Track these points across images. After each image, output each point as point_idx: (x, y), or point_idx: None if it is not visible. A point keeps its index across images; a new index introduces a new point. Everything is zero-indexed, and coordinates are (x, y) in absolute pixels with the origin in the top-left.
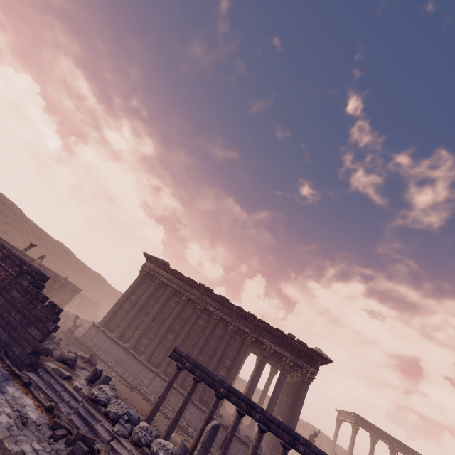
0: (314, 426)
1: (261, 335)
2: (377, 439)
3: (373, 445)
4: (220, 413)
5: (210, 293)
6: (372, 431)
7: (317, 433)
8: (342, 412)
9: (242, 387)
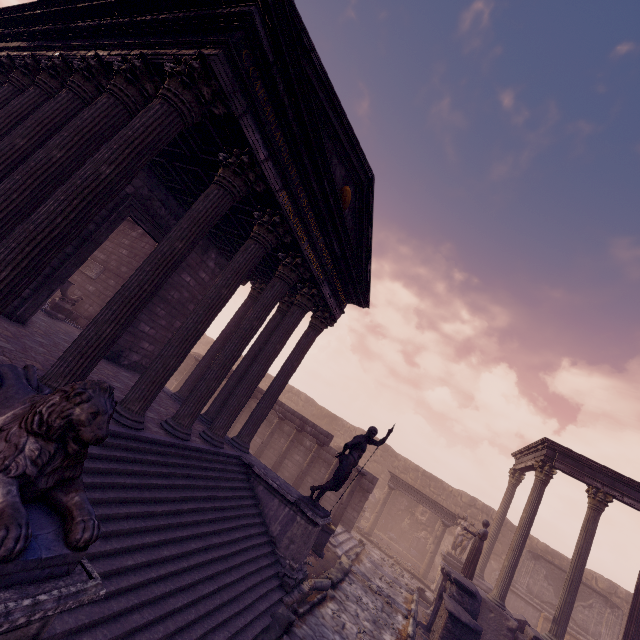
0: (476, 499)
1: (85, 47)
2: (607, 498)
3: (596, 511)
4: (33, 333)
5: (3, 17)
6: (593, 479)
7: (480, 509)
8: (522, 454)
9: (338, 429)
